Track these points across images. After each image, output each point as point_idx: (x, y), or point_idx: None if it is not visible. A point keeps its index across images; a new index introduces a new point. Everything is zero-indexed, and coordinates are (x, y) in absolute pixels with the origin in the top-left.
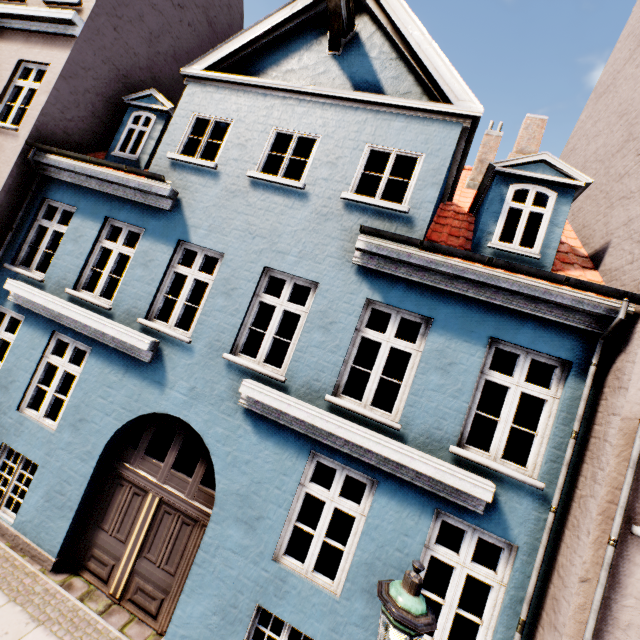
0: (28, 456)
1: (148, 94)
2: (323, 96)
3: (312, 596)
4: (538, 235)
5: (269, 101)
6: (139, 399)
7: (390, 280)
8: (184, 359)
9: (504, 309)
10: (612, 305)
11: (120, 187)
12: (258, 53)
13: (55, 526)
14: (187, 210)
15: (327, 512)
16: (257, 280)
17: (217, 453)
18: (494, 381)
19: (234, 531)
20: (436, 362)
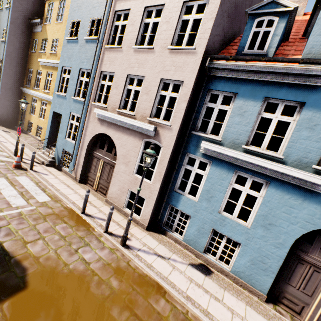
0: (232, 238)
1: (269, 1)
2: None
3: None
4: None
5: None
6: (320, 218)
7: None
8: None
9: None
10: None
11: (278, 75)
12: None
13: (261, 278)
14: None
15: None
16: None
17: None
18: None
19: None
20: None
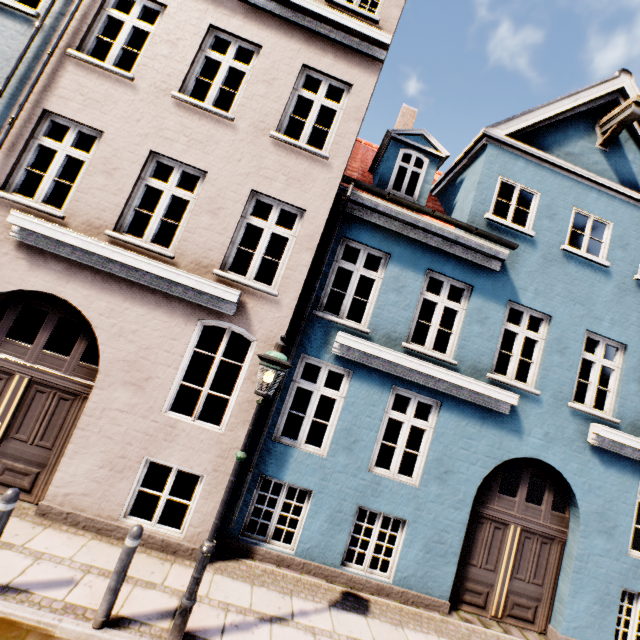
0: (394, 514)
1: (418, 133)
2: (609, 188)
3: None
4: None
5: (567, 182)
6: (500, 447)
7: None
8: (534, 409)
9: None
10: None
11: (444, 241)
12: (540, 128)
13: (441, 573)
14: (512, 272)
15: None
16: (583, 341)
17: (575, 484)
18: None
19: (598, 540)
20: None
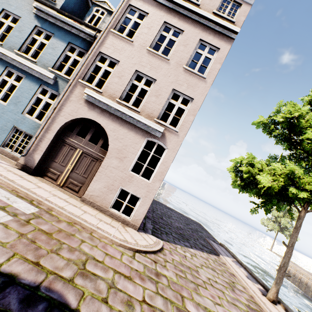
0: None
1: None
2: None
3: None
4: (99, 23)
5: None
6: None
7: (45, 21)
8: None
9: (75, 35)
10: (97, 35)
11: None
12: None
13: None
14: None
15: (9, 84)
16: None
17: None
18: (68, 55)
19: None
20: (52, 46)
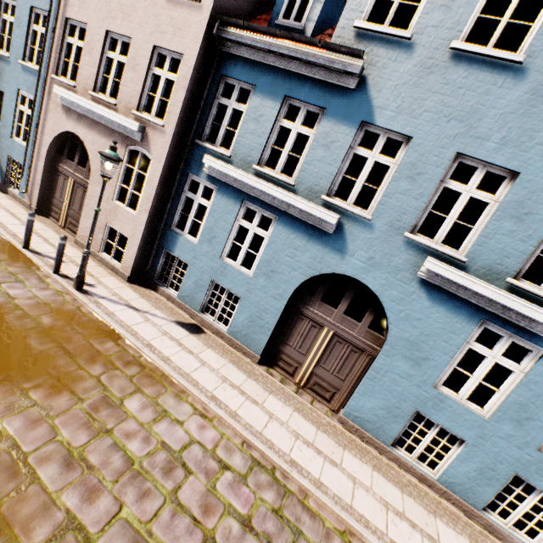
0: (232, 291)
1: None
2: None
3: (465, 414)
4: None
5: None
6: (321, 261)
7: None
8: (363, 234)
9: None
10: None
11: (301, 63)
12: None
13: (257, 338)
14: (372, 89)
15: (487, 364)
16: (446, 166)
17: (391, 309)
18: None
19: (401, 364)
20: None
